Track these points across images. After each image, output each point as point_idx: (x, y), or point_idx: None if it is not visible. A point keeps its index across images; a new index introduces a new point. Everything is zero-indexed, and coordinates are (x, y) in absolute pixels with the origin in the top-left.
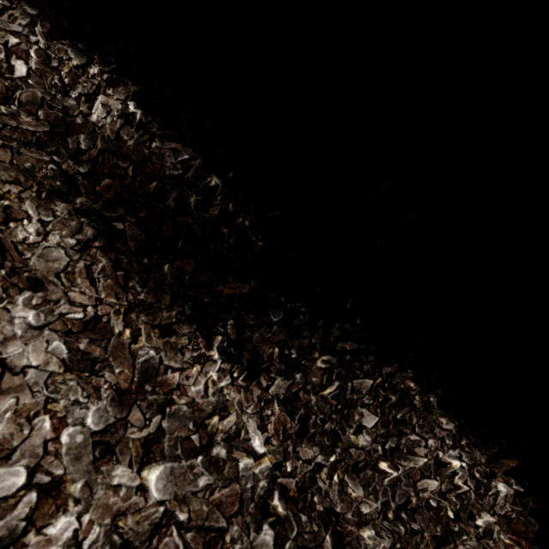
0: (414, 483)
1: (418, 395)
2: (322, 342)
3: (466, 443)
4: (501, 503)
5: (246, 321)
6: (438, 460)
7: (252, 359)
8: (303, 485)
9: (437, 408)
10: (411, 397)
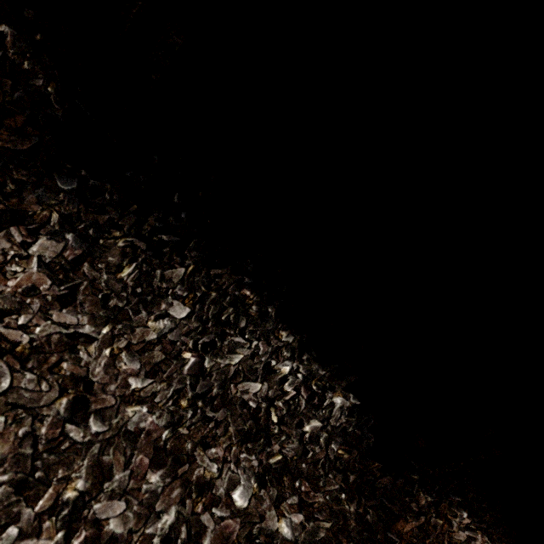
0: (234, 385)
1: (256, 305)
2: (138, 231)
3: (306, 358)
4: (336, 416)
5: (14, 174)
6: (269, 367)
7: (7, 210)
8: (45, 345)
9: (277, 320)
10: (247, 306)
